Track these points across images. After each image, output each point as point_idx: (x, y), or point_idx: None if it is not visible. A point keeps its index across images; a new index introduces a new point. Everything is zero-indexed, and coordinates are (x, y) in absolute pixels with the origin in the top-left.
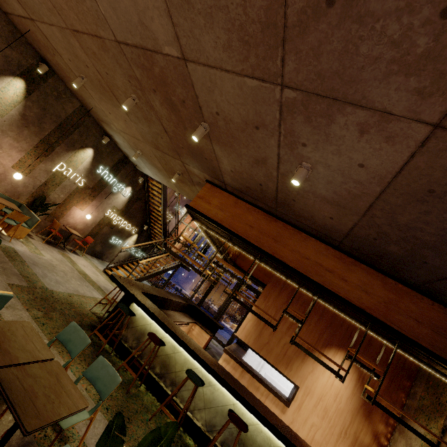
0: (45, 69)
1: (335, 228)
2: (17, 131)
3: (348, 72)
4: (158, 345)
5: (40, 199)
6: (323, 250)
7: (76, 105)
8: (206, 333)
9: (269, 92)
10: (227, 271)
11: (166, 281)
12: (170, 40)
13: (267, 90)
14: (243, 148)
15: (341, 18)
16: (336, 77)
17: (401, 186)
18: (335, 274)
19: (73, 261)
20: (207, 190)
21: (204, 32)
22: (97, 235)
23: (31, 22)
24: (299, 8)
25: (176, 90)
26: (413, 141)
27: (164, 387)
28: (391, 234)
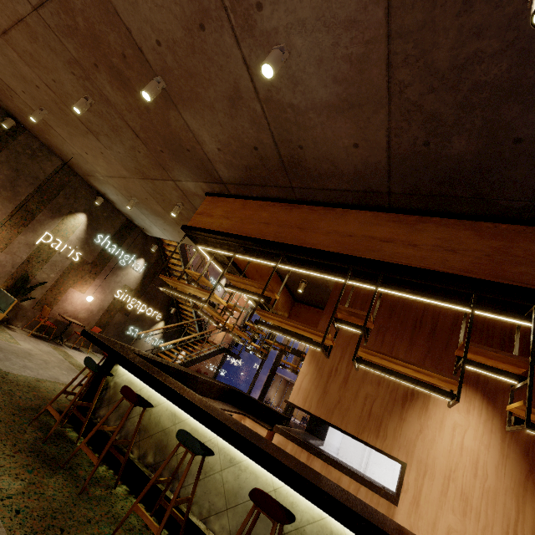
0: (11, 123)
1: (369, 164)
2: None
3: None
4: (135, 403)
5: (22, 279)
6: (371, 219)
7: (56, 163)
8: (261, 427)
9: None
10: (244, 290)
11: None
12: None
13: None
14: (208, 88)
15: None
16: None
17: None
18: (396, 242)
19: (69, 355)
20: (207, 203)
21: None
22: (108, 325)
23: None
24: None
25: (110, 41)
26: None
27: (158, 485)
28: (442, 110)
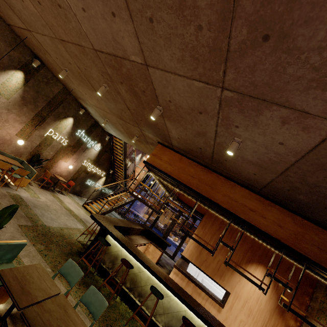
0: (38, 63)
1: (257, 180)
2: (18, 109)
3: (276, 84)
4: (129, 268)
5: (36, 156)
6: (247, 194)
7: (60, 87)
8: (159, 250)
9: (211, 91)
10: (176, 210)
11: (127, 210)
12: (136, 52)
13: (210, 90)
14: (188, 124)
15: (274, 49)
16: (266, 86)
17: (312, 159)
18: (257, 212)
19: (61, 200)
20: (158, 149)
21: (164, 49)
22: (77, 179)
23: (28, 32)
24: (240, 40)
25: (138, 84)
26: (324, 132)
27: (133, 298)
28: (301, 188)
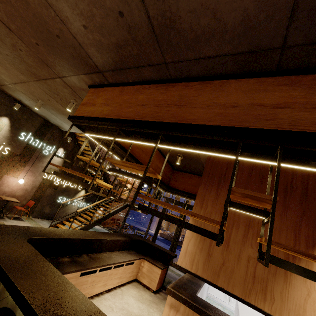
0: None
1: (265, 1)
2: None
3: None
4: None
5: None
6: (256, 85)
7: None
8: (156, 267)
9: None
10: (126, 173)
11: (122, 225)
12: None
13: None
14: None
15: None
16: None
17: None
18: (294, 106)
19: None
20: (90, 95)
21: None
22: (41, 198)
23: None
24: None
25: None
26: None
27: None
28: None
